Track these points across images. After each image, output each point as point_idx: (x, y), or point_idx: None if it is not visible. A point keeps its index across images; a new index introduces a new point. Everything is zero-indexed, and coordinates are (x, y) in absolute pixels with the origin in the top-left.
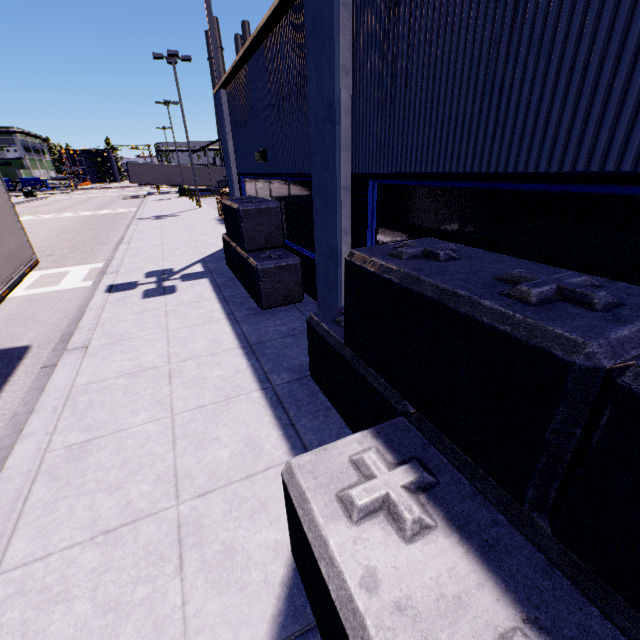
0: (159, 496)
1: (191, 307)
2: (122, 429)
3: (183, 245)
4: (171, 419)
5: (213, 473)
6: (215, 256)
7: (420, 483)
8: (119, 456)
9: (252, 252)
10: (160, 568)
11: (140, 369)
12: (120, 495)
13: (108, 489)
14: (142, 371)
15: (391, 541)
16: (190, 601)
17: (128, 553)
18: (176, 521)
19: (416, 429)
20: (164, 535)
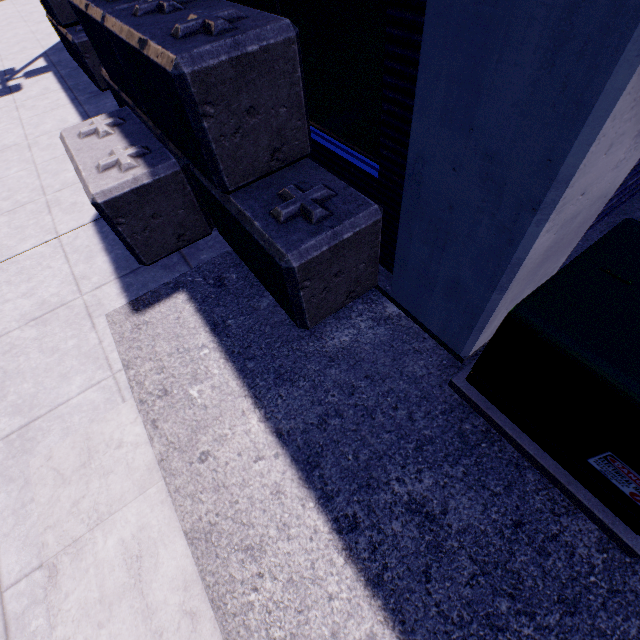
0: (34, 196)
1: (39, 100)
2: (3, 177)
3: (20, 40)
4: (35, 167)
5: (65, 183)
6: (58, 48)
7: (116, 124)
8: (6, 188)
9: (71, 27)
10: (40, 215)
11: (5, 148)
12: (12, 200)
13: (4, 200)
14: (7, 148)
15: (94, 140)
16: (56, 219)
17: (23, 215)
18: (46, 202)
19: (132, 110)
20: (40, 207)
